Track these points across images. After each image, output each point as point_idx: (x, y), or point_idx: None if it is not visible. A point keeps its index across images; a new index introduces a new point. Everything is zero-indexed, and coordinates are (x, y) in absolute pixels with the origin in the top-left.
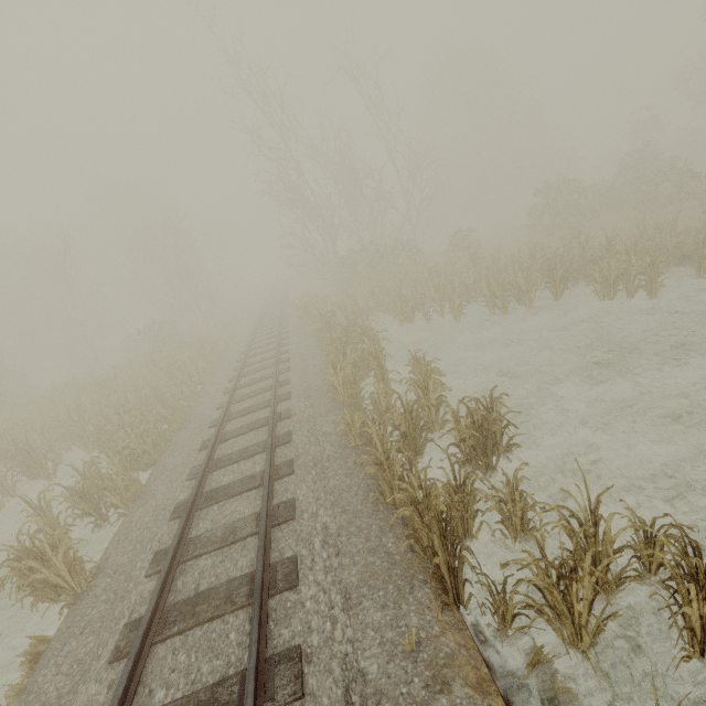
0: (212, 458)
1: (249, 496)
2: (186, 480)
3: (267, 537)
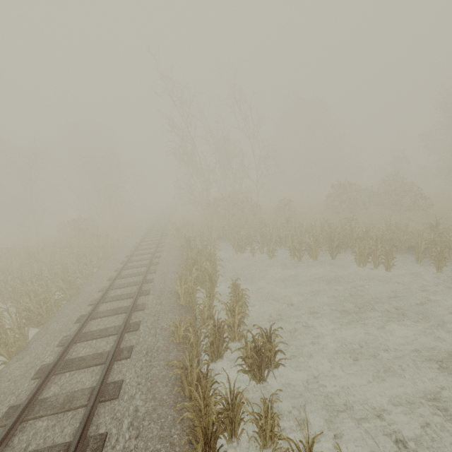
0: (80, 331)
1: (94, 371)
2: (57, 346)
3: (92, 412)
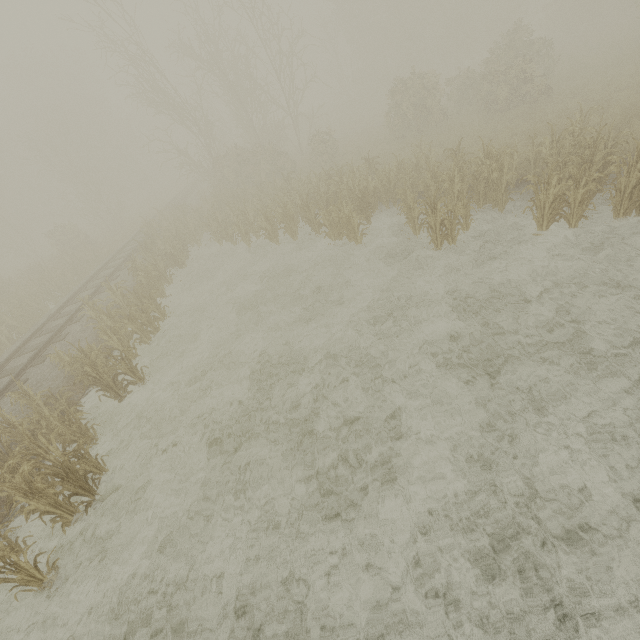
0: (1, 370)
1: None
2: None
3: None
